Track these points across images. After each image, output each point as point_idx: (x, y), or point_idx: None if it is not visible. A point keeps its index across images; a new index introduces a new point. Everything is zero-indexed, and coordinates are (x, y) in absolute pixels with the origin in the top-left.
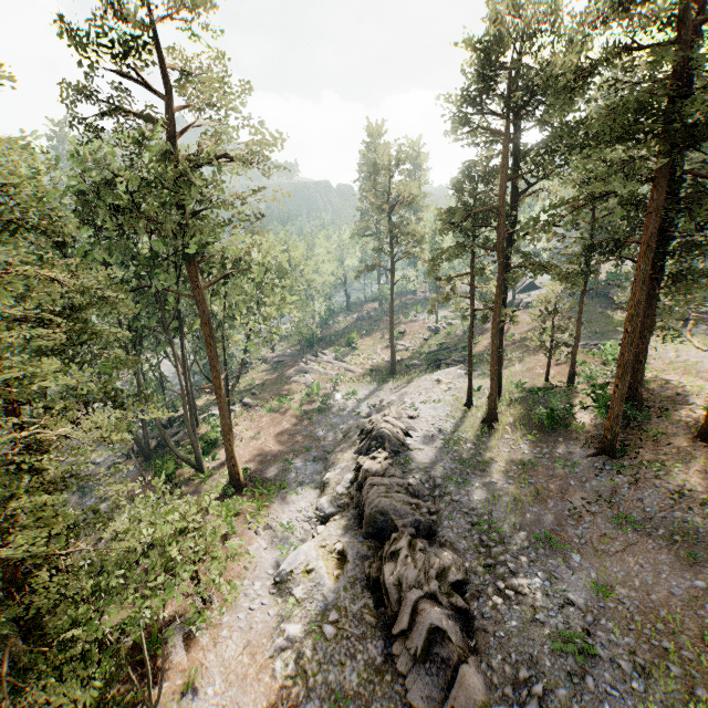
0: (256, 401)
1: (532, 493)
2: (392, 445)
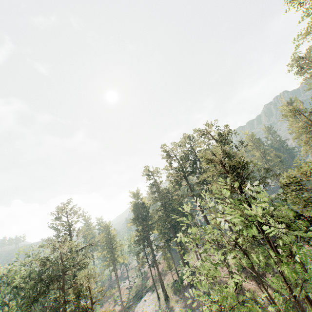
0: None
1: (184, 306)
2: None
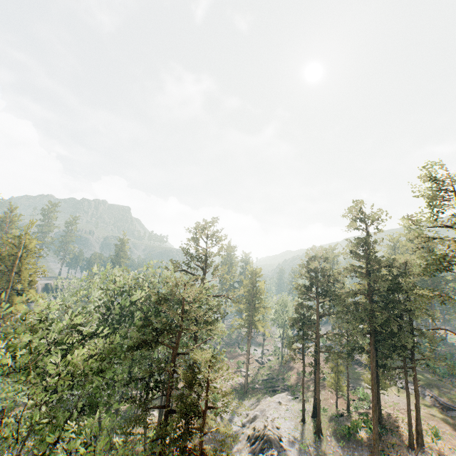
0: None
1: None
2: (276, 446)
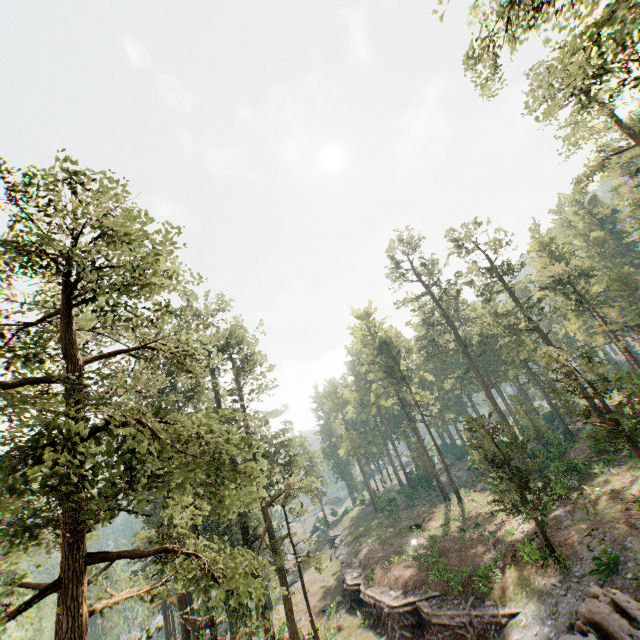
0: None
1: None
2: None
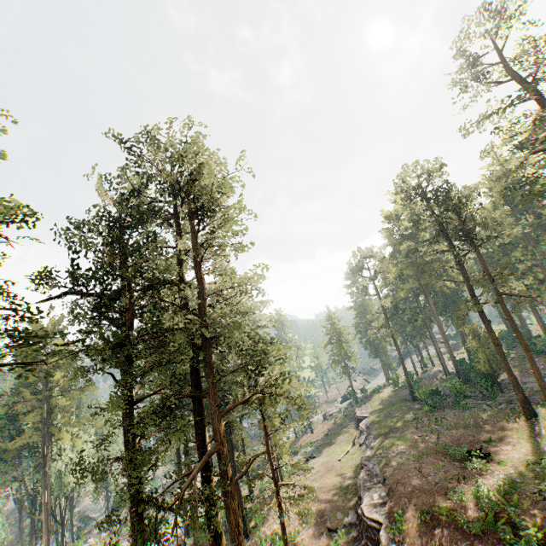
0: (121, 526)
1: None
2: None
